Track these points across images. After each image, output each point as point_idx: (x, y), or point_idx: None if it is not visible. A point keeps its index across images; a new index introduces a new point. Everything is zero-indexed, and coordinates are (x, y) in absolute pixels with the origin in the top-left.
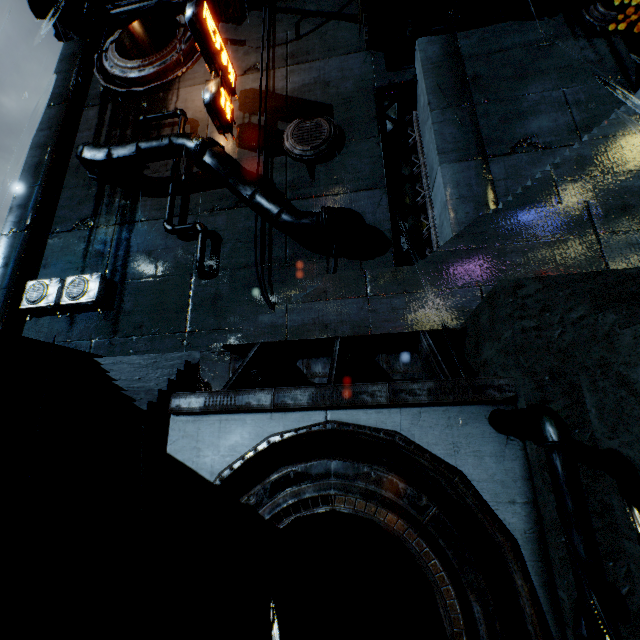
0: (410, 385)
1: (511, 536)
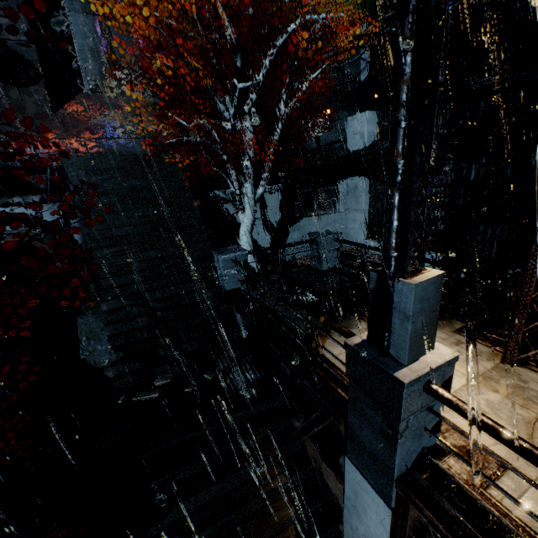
0: (31, 197)
1: (75, 240)
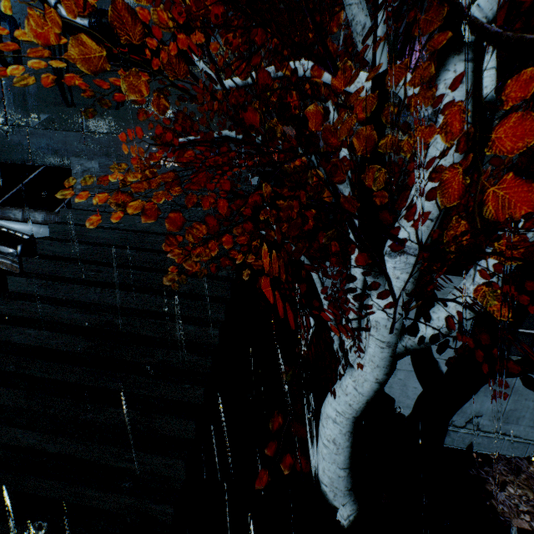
0: (34, 212)
1: None
